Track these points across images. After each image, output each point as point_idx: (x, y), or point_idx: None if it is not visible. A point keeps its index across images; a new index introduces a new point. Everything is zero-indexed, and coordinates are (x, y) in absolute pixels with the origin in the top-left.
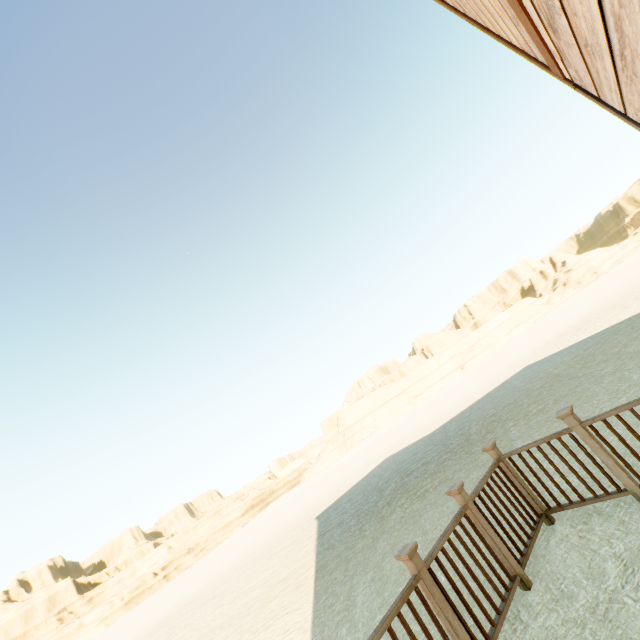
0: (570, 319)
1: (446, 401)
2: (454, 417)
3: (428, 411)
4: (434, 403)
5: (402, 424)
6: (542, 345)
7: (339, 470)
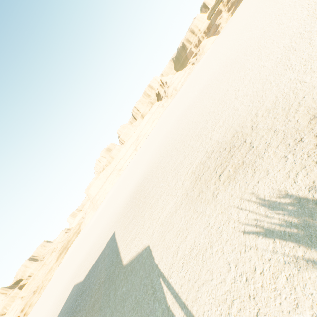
0: (147, 162)
1: (113, 207)
2: (89, 272)
3: (110, 207)
4: (117, 192)
5: (108, 204)
6: (131, 194)
7: (84, 243)
